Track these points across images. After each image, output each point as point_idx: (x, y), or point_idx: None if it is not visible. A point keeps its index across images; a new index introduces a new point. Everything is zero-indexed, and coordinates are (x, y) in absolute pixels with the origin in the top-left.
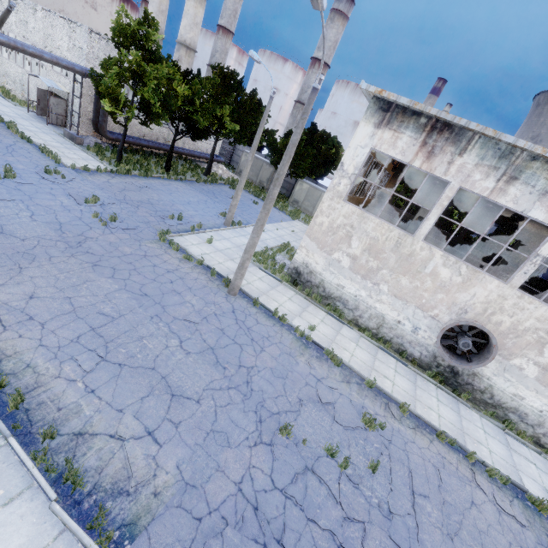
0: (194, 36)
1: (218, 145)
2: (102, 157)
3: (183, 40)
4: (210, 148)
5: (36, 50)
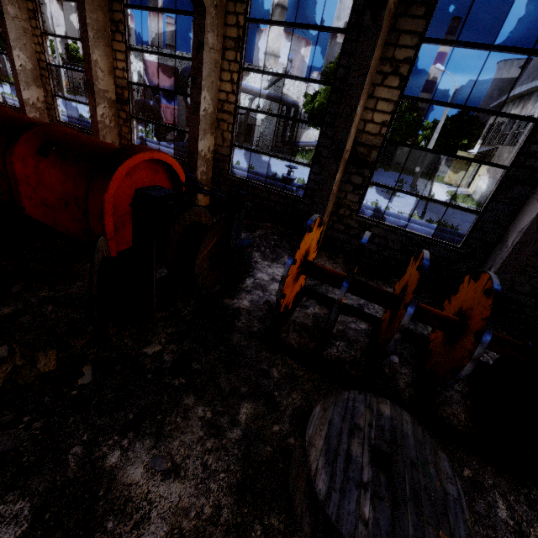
0: (279, 45)
1: (318, 132)
2: (310, 160)
3: (272, 51)
4: (314, 137)
5: (282, 98)
